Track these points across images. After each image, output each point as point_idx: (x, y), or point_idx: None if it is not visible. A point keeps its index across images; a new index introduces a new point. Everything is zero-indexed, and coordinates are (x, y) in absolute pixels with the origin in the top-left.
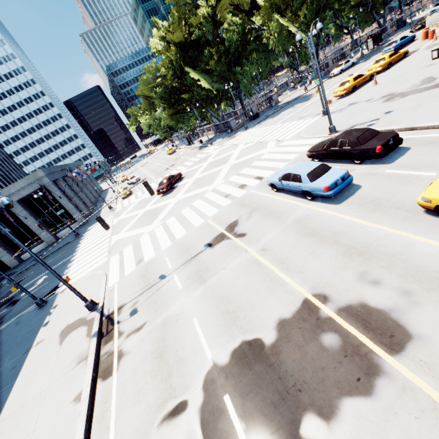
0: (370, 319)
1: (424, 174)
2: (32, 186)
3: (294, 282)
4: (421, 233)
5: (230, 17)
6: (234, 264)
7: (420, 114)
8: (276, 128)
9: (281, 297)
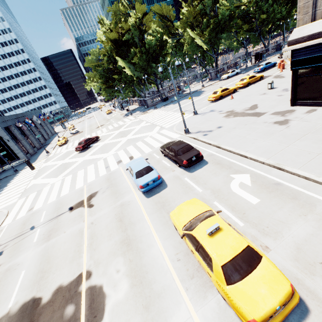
0: (96, 299)
1: (197, 189)
2: None
3: (86, 257)
4: (162, 238)
5: (160, 23)
6: (71, 230)
7: (229, 137)
8: (168, 115)
9: (73, 267)
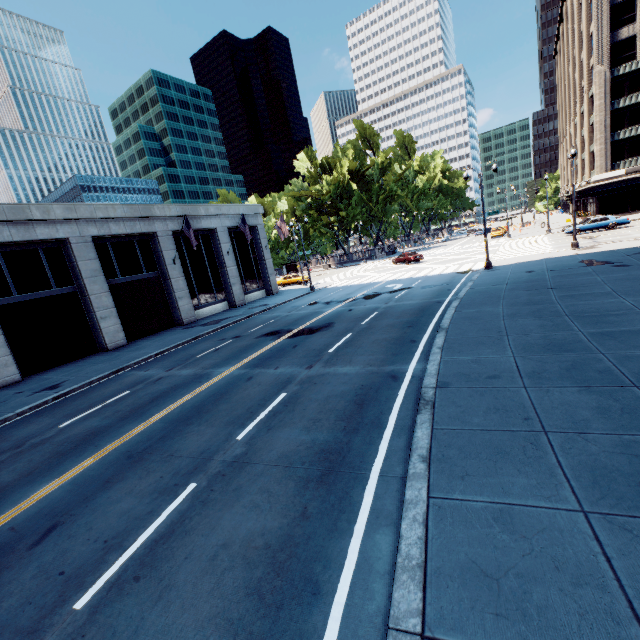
0: None
1: None
2: (247, 219)
3: None
4: None
5: None
6: (630, 232)
7: None
8: (461, 246)
9: None
